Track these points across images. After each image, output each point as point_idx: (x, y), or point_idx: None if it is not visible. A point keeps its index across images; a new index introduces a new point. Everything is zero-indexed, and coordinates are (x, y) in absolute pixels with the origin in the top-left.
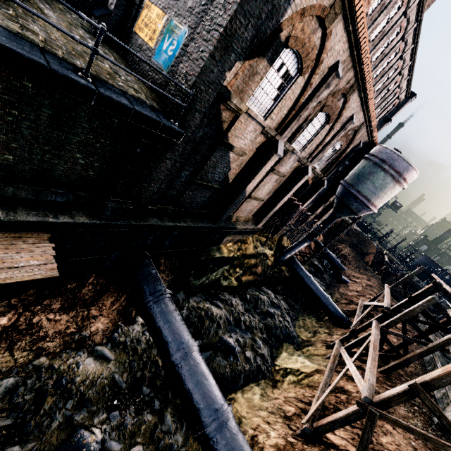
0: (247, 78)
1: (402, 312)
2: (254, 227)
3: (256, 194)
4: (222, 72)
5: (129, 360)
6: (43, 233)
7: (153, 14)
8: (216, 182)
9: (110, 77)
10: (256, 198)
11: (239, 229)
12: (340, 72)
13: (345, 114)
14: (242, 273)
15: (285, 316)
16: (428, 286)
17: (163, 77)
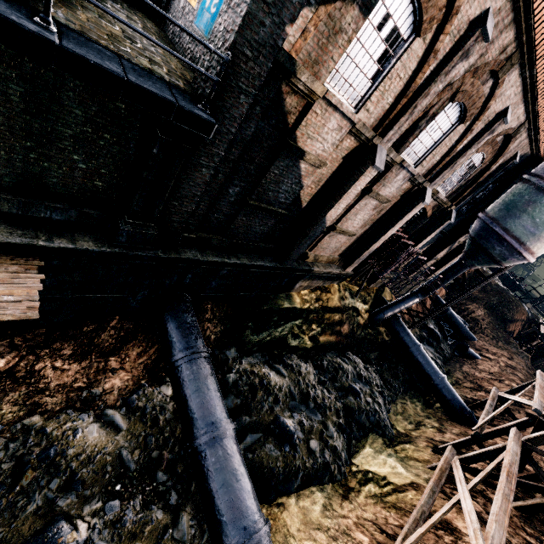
0: (325, 39)
1: None
2: (341, 271)
3: (344, 225)
4: (279, 25)
5: (145, 433)
6: (33, 260)
7: None
8: (282, 206)
9: (109, 38)
10: (344, 231)
11: (318, 272)
12: (490, 29)
13: (494, 107)
14: (321, 331)
15: (375, 396)
16: None
17: (203, 47)
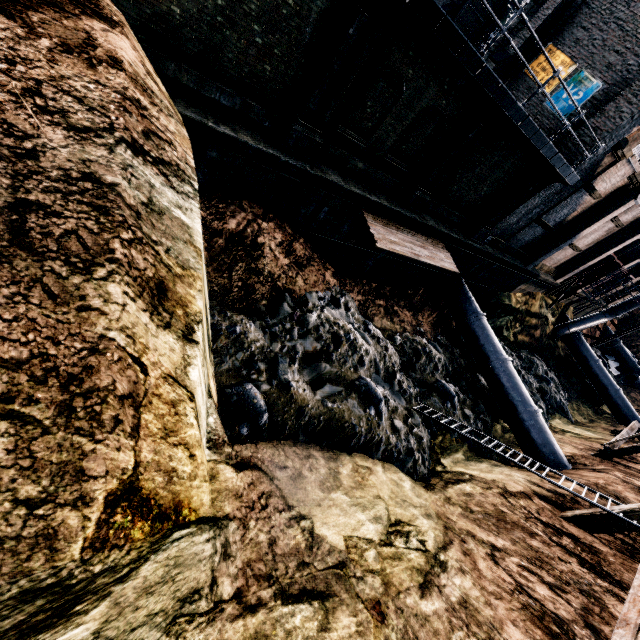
0: None
1: None
2: (554, 281)
3: (578, 242)
4: (631, 127)
5: (451, 358)
6: (442, 243)
7: (557, 61)
8: (553, 223)
9: None
10: (576, 247)
11: (540, 279)
12: None
13: None
14: (520, 330)
15: (559, 390)
16: None
17: (556, 123)
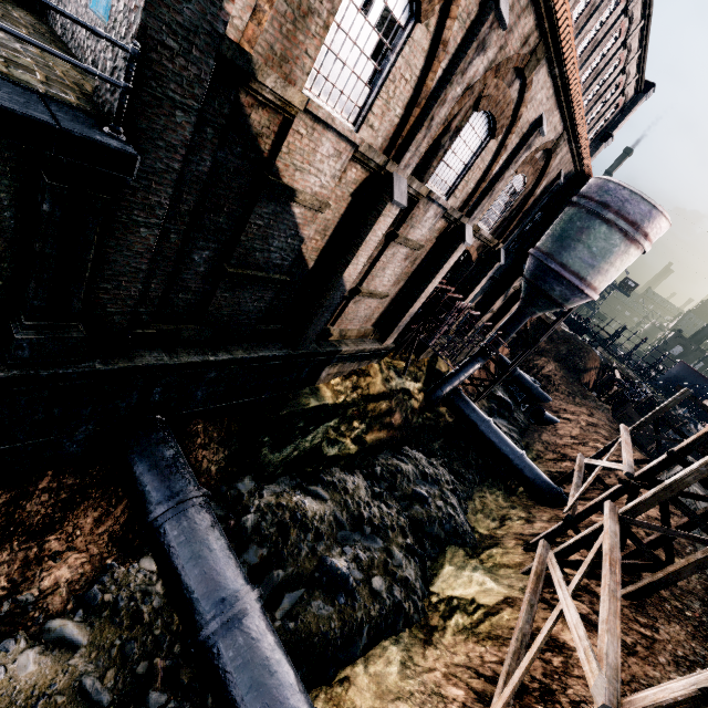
0: (290, 24)
1: (658, 485)
2: (378, 346)
3: (372, 285)
4: None
5: (121, 640)
6: None
7: None
8: (279, 269)
9: None
10: (372, 293)
11: (349, 352)
12: (505, 12)
13: (526, 115)
14: (366, 428)
15: (447, 497)
16: (705, 430)
17: None
